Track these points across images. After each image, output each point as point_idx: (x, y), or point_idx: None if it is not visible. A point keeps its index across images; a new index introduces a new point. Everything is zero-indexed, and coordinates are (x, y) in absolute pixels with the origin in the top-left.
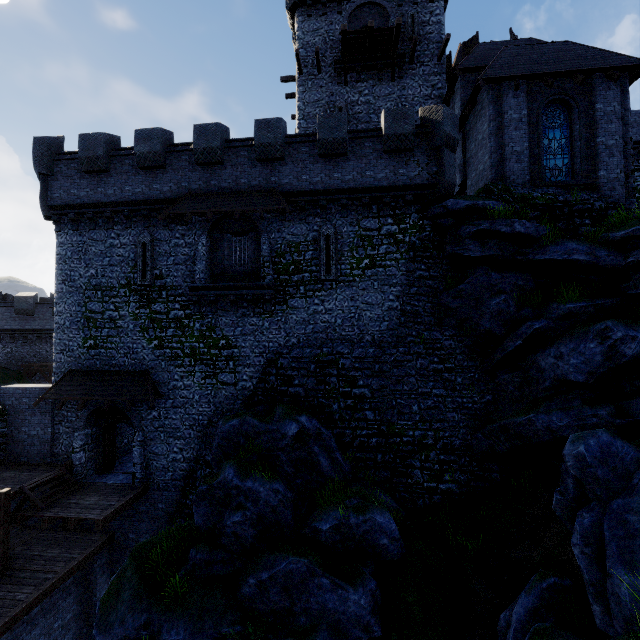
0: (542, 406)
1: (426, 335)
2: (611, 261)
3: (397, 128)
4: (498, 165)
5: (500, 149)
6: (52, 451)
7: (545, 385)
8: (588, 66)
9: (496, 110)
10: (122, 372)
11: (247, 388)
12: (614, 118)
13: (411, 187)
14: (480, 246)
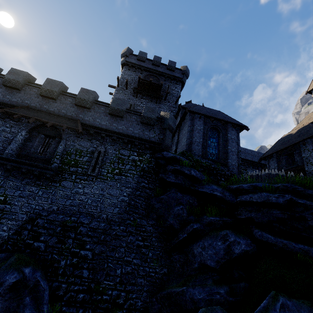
0: (191, 281)
1: (138, 221)
2: (230, 199)
3: (148, 114)
4: (189, 144)
5: (191, 138)
6: None
7: (195, 266)
8: (226, 120)
9: (191, 123)
10: None
11: (2, 237)
12: (234, 141)
13: (149, 141)
14: (175, 177)
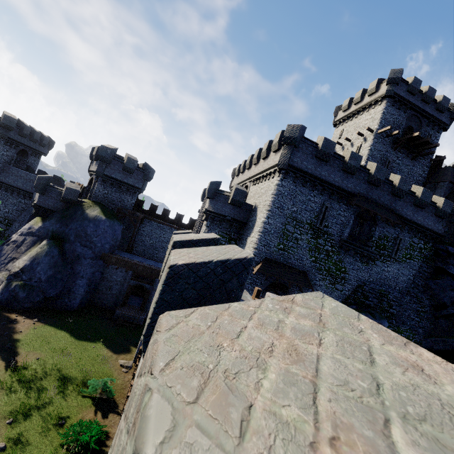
0: None
1: (419, 295)
2: None
3: (446, 209)
4: None
5: None
6: None
7: None
8: None
9: None
10: (293, 268)
11: (345, 294)
12: None
13: (436, 233)
14: None
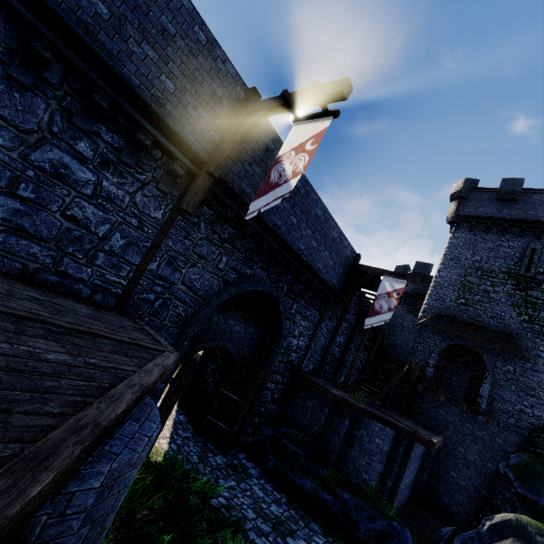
0: None
1: None
2: None
3: None
4: None
5: None
6: (407, 358)
7: None
8: None
9: None
10: (485, 328)
11: None
12: None
13: None
14: None
